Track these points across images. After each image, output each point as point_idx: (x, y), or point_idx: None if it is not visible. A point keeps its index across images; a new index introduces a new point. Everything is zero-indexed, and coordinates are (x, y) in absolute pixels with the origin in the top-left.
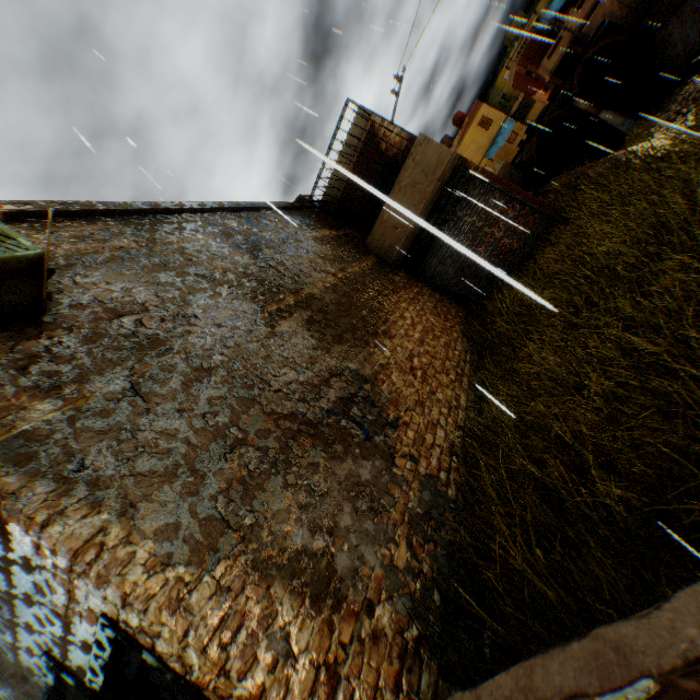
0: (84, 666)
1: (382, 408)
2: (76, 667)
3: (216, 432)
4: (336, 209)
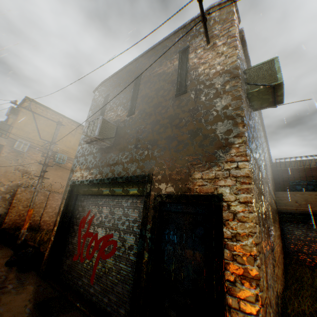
0: (162, 190)
1: (273, 248)
2: (155, 187)
3: (260, 190)
4: (273, 170)
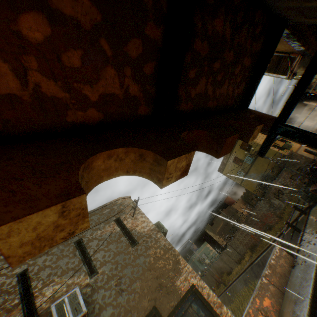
0: (169, 308)
1: None
2: (163, 310)
3: None
4: None
